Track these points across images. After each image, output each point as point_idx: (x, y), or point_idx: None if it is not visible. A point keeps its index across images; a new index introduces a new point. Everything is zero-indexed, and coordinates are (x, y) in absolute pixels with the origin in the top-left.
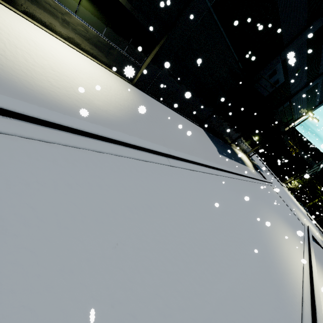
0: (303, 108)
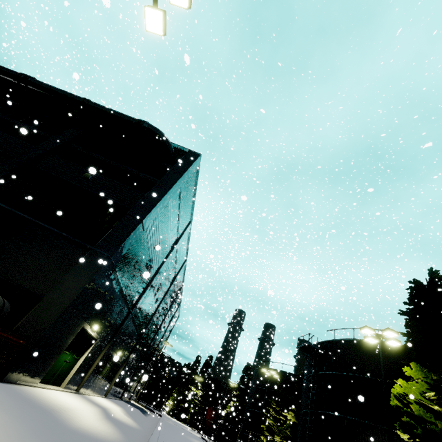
0: (163, 342)
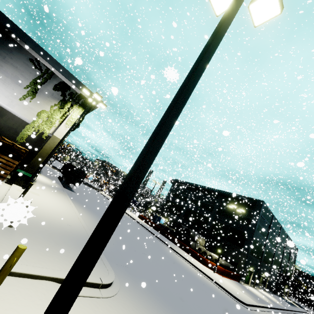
0: (291, 265)
